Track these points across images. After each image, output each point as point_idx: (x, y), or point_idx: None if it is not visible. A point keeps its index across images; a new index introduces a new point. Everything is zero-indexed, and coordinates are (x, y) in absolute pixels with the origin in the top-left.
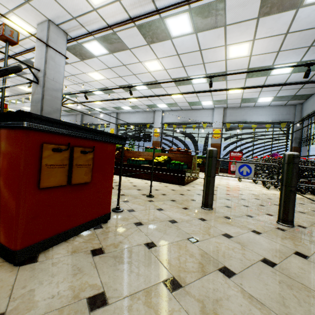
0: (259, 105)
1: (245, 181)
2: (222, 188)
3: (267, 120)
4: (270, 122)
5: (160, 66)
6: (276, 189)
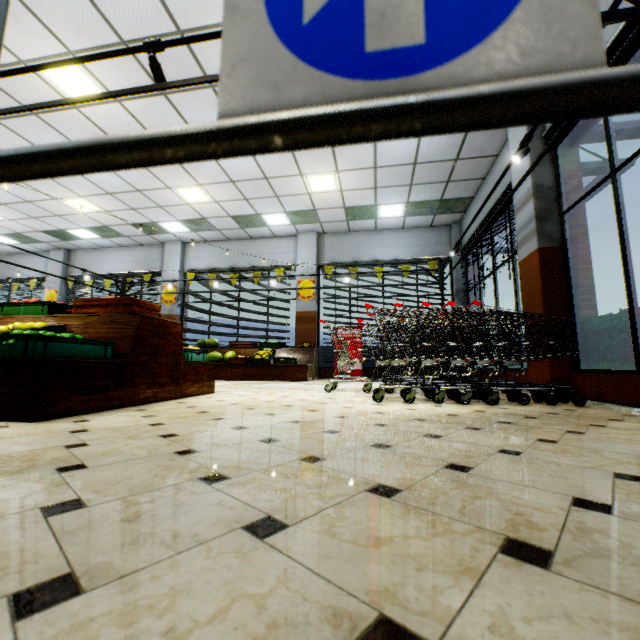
0: (385, 226)
1: (347, 390)
2: (212, 414)
3: (403, 258)
4: (410, 260)
5: (94, 85)
6: (403, 400)
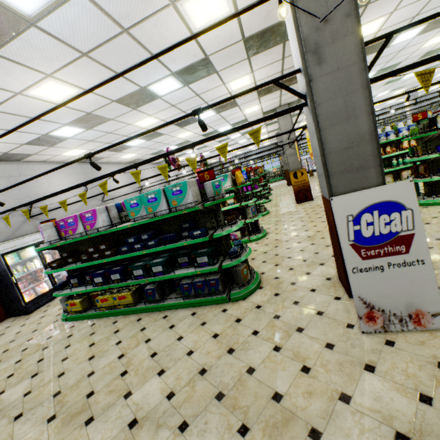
0: None
1: None
2: None
3: None
4: None
5: None
6: None
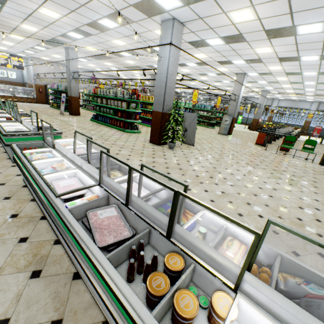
0: None
1: (318, 140)
2: None
3: None
4: None
5: (295, 95)
6: None
